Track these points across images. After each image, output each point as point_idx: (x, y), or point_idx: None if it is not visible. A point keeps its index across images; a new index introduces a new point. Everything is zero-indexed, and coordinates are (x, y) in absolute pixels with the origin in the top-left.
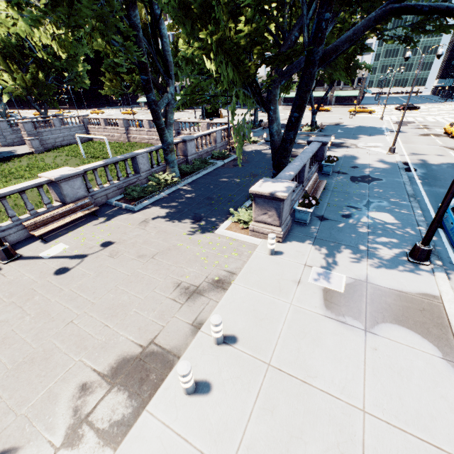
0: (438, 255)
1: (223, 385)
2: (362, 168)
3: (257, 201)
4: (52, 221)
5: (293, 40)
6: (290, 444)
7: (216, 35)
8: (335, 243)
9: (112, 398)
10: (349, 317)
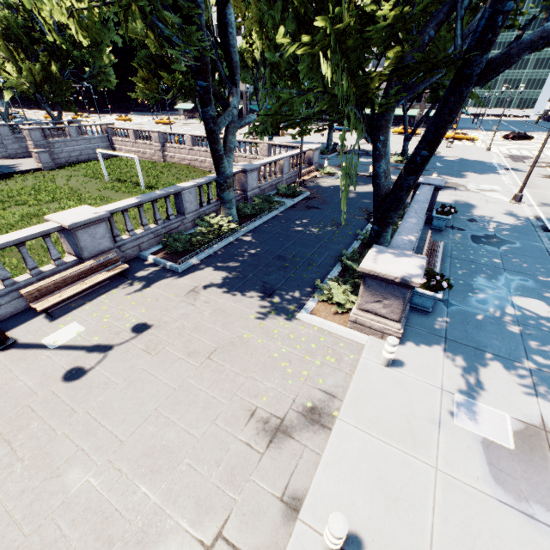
0: None
1: None
2: (483, 223)
3: (368, 282)
4: (63, 287)
5: (425, 42)
6: None
7: (339, 27)
8: (477, 350)
9: None
10: (537, 505)
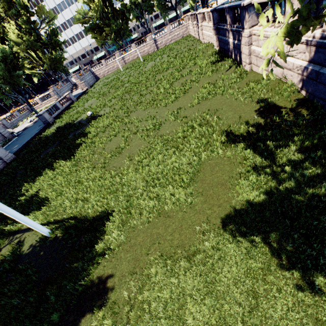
0: None
1: None
2: None
3: None
4: None
5: None
6: None
7: None
8: None
9: None
10: None
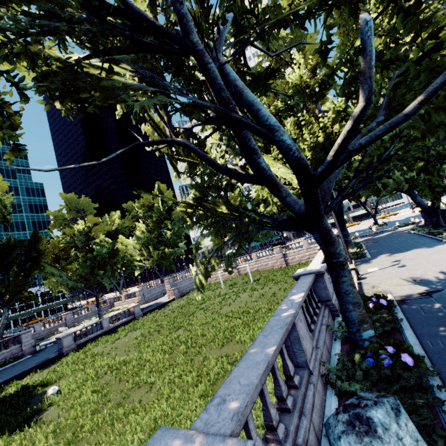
0: None
1: None
2: None
3: None
4: None
5: None
6: None
7: None
8: None
9: None
10: None
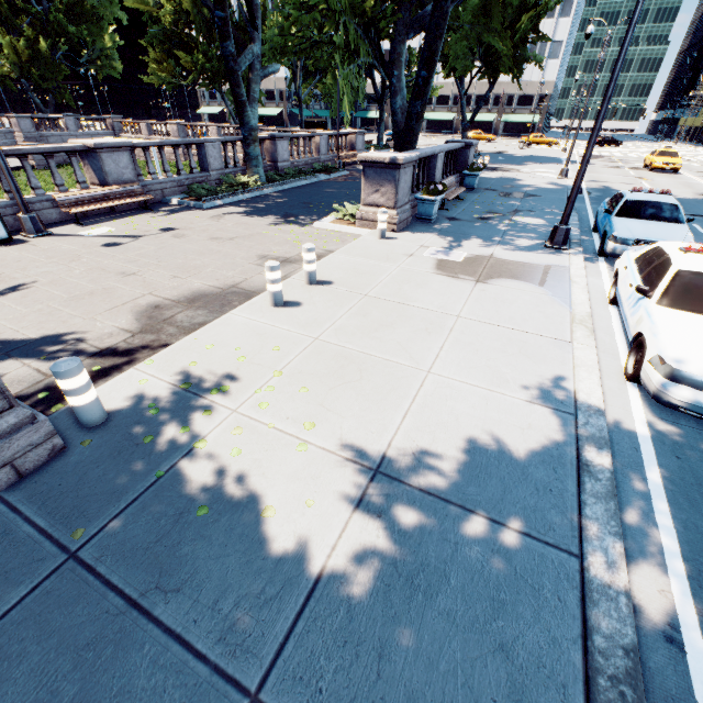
0: (583, 248)
1: (314, 304)
2: (519, 187)
3: (367, 173)
4: (91, 203)
5: None
6: (379, 328)
7: None
8: (462, 235)
9: (191, 313)
10: (462, 275)
